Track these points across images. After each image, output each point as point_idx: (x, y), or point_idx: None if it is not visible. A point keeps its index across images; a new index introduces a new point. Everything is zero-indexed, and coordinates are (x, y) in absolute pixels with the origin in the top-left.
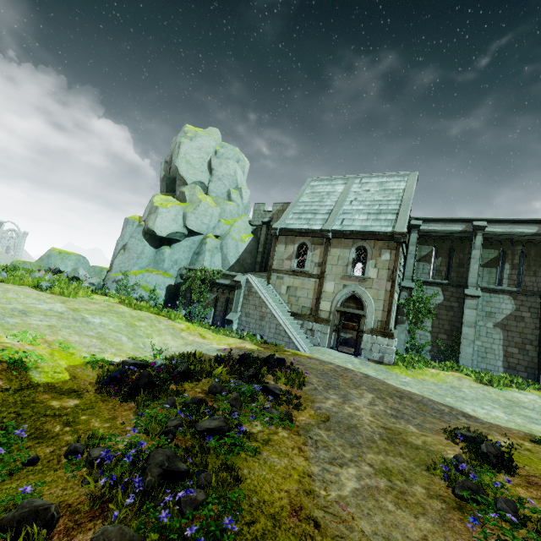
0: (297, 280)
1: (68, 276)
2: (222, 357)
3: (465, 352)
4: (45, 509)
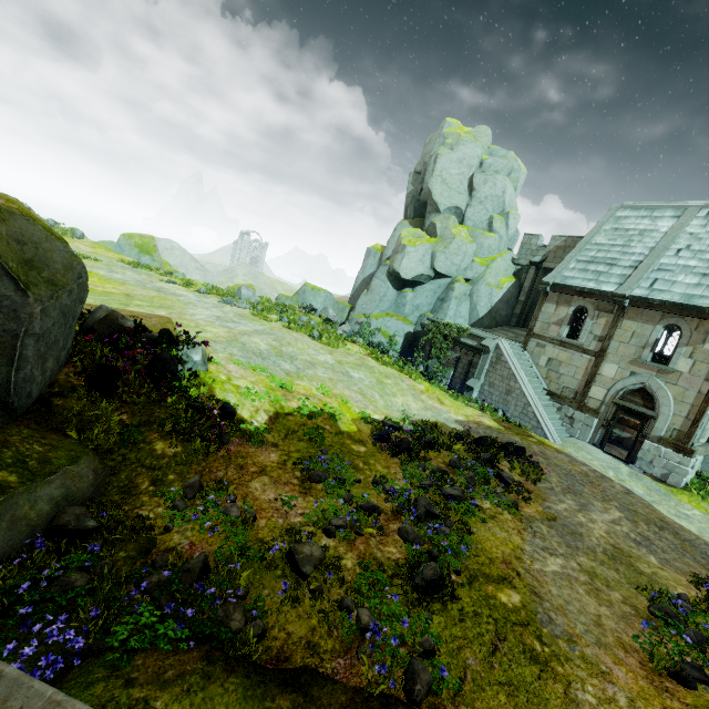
0: (564, 353)
1: (320, 315)
2: (461, 435)
3: None
4: (378, 507)
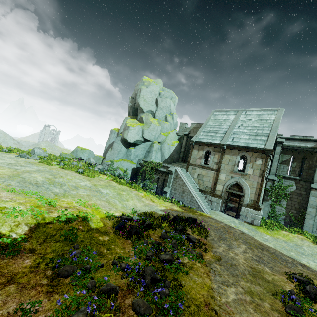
0: (204, 171)
1: (86, 162)
2: (165, 217)
3: (308, 223)
4: (115, 288)
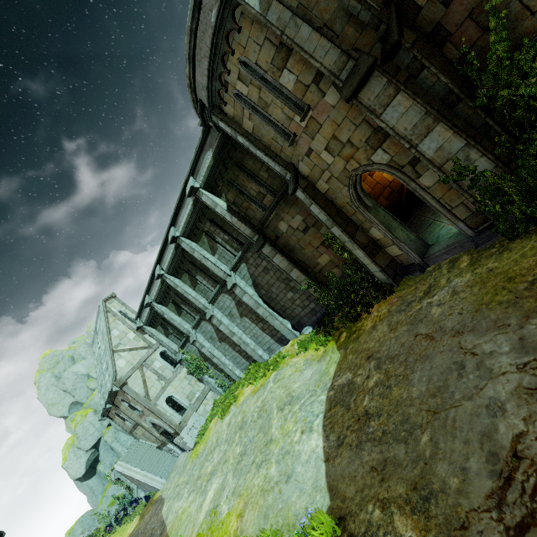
0: (138, 430)
1: None
2: None
3: (229, 372)
4: None
